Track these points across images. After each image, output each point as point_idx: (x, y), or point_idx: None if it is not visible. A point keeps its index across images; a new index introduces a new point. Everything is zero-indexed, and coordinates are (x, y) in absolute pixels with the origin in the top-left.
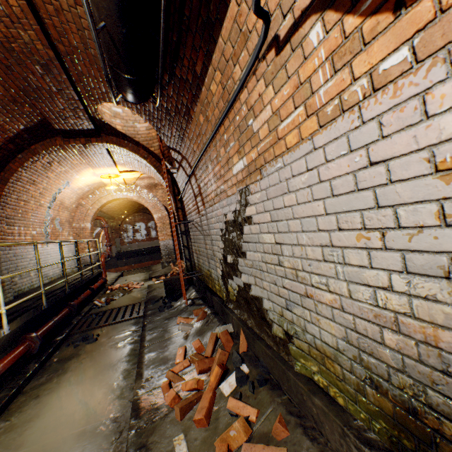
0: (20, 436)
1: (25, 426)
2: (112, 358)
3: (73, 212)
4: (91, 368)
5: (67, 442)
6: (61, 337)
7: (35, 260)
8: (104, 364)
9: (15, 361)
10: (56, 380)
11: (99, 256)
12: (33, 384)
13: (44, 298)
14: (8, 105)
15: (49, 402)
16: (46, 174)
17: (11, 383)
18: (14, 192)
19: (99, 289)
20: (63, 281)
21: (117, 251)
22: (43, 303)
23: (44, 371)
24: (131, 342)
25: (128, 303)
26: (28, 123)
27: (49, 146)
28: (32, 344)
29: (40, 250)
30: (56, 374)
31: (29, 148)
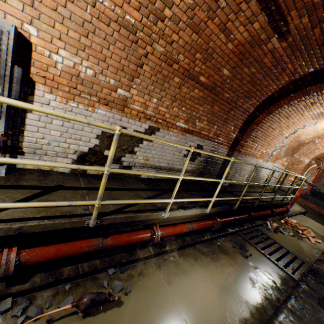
0: (174, 275)
1: (179, 272)
2: (243, 291)
3: (301, 145)
4: (227, 279)
5: (178, 321)
6: (230, 230)
7: (252, 169)
8: (236, 288)
9: (201, 227)
10: (208, 260)
11: (296, 190)
12: (200, 247)
13: (238, 203)
14: (312, 49)
15: (195, 272)
16: (301, 112)
17: (194, 235)
18: (270, 121)
19: (277, 213)
20: (256, 197)
21: (314, 188)
22: (235, 205)
23: (209, 243)
24: (267, 296)
25: (290, 248)
26: (318, 66)
27: (323, 88)
28: (214, 224)
29: (259, 163)
30: (211, 255)
31: (303, 89)
